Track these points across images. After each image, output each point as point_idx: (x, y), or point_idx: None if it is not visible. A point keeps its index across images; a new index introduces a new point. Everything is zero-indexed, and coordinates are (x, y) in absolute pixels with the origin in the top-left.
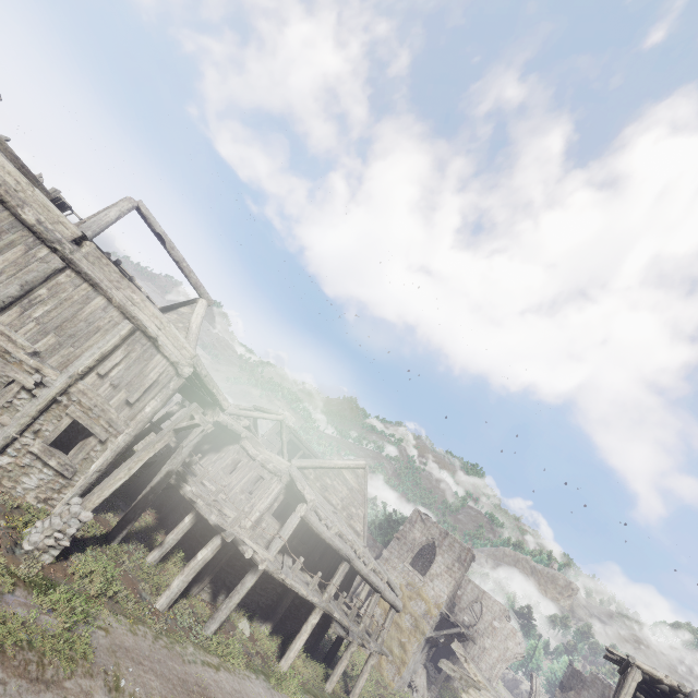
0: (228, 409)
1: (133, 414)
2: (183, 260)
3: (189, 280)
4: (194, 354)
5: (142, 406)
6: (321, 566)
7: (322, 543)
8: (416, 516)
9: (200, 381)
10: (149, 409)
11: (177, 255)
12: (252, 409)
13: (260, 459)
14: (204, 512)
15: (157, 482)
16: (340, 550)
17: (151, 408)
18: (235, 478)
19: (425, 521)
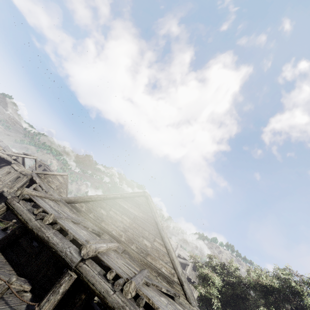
0: (7, 152)
1: None
2: None
3: None
4: None
5: None
6: None
7: None
8: None
9: None
10: None
11: None
12: (22, 154)
13: (19, 171)
14: None
15: None
16: None
17: None
18: (7, 177)
19: None
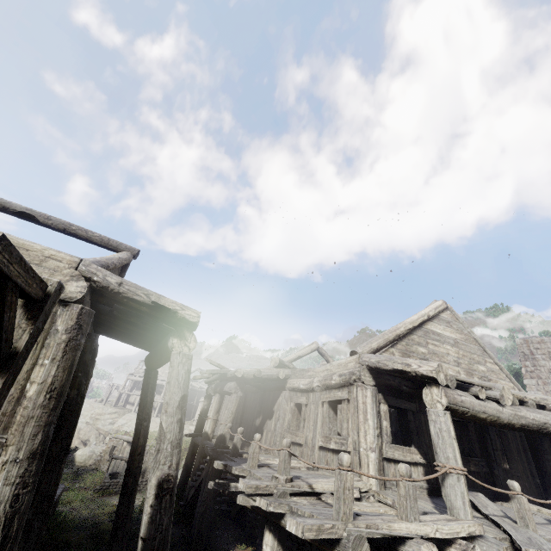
0: None
1: (3, 417)
2: (69, 224)
3: (92, 242)
4: (76, 261)
5: (12, 390)
6: (516, 474)
7: (491, 438)
8: (525, 348)
9: (117, 298)
10: (34, 388)
11: (58, 223)
12: None
13: (317, 383)
14: (280, 516)
15: (148, 521)
16: (545, 424)
17: (36, 385)
18: (306, 430)
19: (542, 345)
